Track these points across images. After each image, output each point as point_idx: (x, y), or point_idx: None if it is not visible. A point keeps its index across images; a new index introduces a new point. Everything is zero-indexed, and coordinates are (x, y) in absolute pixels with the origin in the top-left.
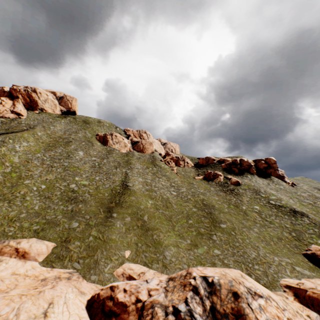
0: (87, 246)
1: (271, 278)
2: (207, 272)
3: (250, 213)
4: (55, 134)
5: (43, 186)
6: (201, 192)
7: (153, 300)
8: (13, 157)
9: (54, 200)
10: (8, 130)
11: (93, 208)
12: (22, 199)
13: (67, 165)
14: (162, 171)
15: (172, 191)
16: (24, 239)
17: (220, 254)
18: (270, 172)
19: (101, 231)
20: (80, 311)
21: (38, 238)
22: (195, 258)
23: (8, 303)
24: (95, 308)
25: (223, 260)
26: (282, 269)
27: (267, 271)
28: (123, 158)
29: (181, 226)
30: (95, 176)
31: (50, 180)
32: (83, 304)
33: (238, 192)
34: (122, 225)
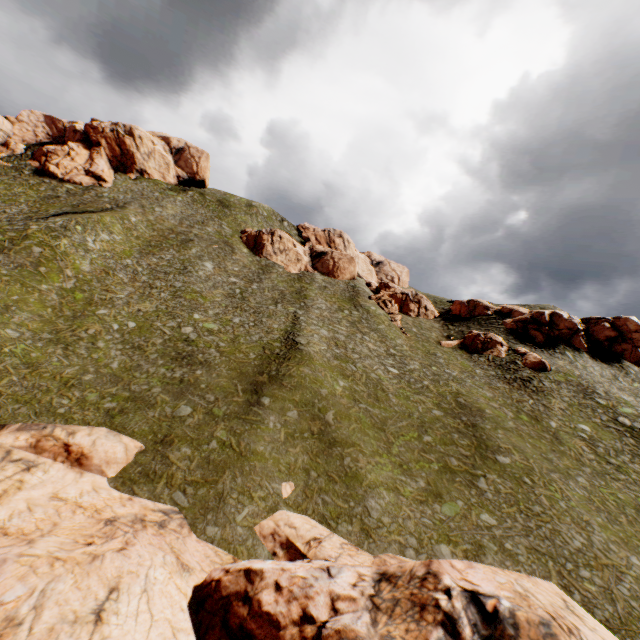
0: (204, 459)
1: (624, 609)
2: (477, 580)
3: (569, 440)
4: (162, 223)
5: (131, 323)
6: (454, 375)
7: (344, 628)
8: (80, 260)
9: (150, 355)
10: (77, 208)
11: (223, 380)
12: (90, 344)
13: (181, 287)
14: (371, 320)
15: (389, 365)
16: (83, 427)
17: (494, 525)
18: (622, 351)
19: (235, 431)
20: (176, 614)
21: (111, 427)
22: (435, 525)
23: (24, 574)
24: (208, 612)
25: (503, 542)
26: None
27: (612, 590)
28: (291, 284)
29: (405, 446)
30: (233, 315)
31: (146, 313)
32: (183, 598)
33: (541, 387)
34: (279, 426)
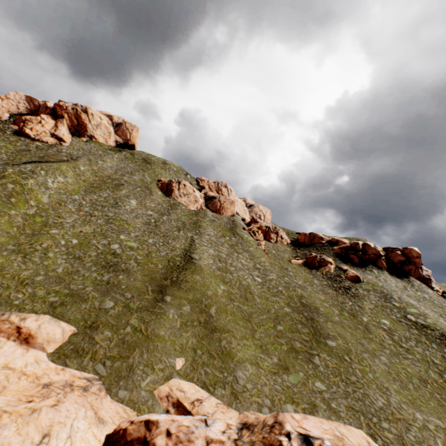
0: (120, 340)
1: None
2: (309, 427)
3: (375, 330)
4: (103, 172)
5: (74, 240)
6: (299, 284)
7: None
8: (41, 194)
9: (86, 263)
10: (42, 158)
11: (138, 283)
12: (43, 254)
13: (112, 216)
14: (244, 244)
15: (255, 275)
16: (32, 315)
17: (324, 390)
18: (409, 270)
19: (144, 320)
20: None
21: (53, 315)
22: (283, 390)
23: None
24: None
25: (330, 403)
26: (430, 438)
27: (403, 437)
28: (190, 217)
29: (265, 333)
30: (148, 237)
31: (86, 233)
32: (98, 443)
33: (357, 293)
34: (176, 316)
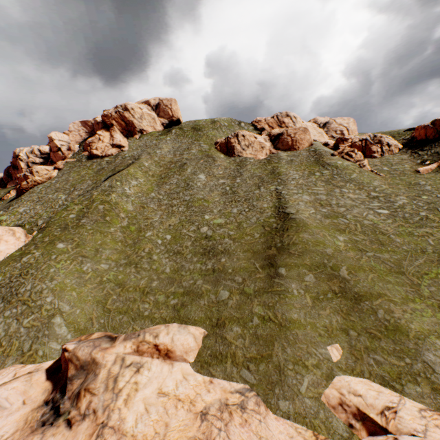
0: (253, 336)
1: None
2: None
3: None
4: (164, 160)
5: (167, 236)
6: None
7: None
8: (125, 204)
9: (186, 256)
10: (114, 171)
11: (242, 262)
12: (149, 259)
13: (189, 200)
14: (342, 173)
15: (376, 208)
16: (161, 328)
17: None
18: None
19: (268, 305)
20: None
21: (179, 319)
22: None
23: None
24: None
25: None
26: None
27: None
28: (264, 168)
29: (434, 285)
30: (231, 207)
31: (174, 226)
32: None
33: None
34: (302, 292)
